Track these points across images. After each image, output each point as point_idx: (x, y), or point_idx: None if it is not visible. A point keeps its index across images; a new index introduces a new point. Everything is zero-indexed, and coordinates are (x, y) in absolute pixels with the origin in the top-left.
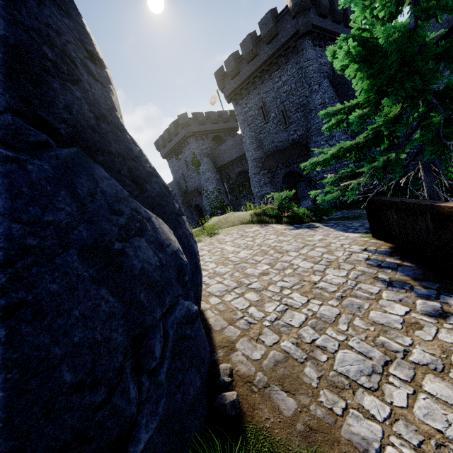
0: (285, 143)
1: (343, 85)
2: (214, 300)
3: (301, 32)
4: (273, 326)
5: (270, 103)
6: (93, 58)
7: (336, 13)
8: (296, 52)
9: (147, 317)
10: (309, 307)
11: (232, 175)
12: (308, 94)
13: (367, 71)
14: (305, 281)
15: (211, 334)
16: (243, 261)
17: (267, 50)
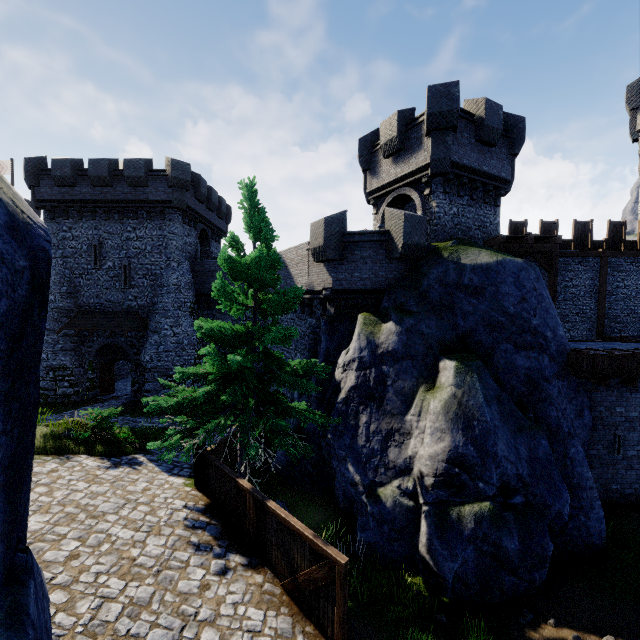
0: (117, 306)
1: (203, 274)
2: None
3: (174, 205)
4: (88, 630)
5: (110, 248)
6: None
7: (212, 203)
8: (163, 218)
9: None
10: (127, 593)
11: None
12: (164, 266)
13: (218, 363)
14: (124, 558)
15: None
16: (38, 538)
17: (127, 191)
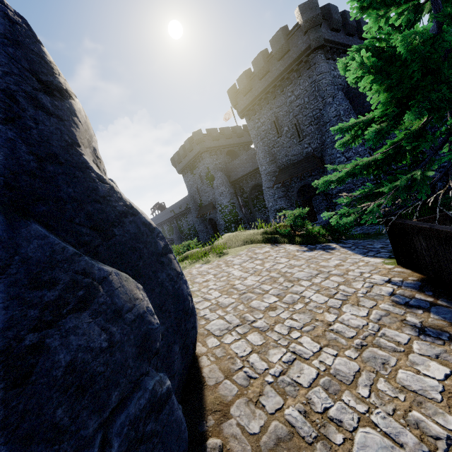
0: (299, 156)
1: (359, 96)
2: (212, 341)
3: (313, 47)
4: (277, 384)
5: (282, 117)
6: (50, 89)
7: (349, 26)
8: (309, 67)
9: (66, 444)
10: (321, 358)
11: (246, 188)
12: (321, 107)
13: (383, 83)
14: (317, 320)
15: (203, 391)
16: (250, 290)
17: (278, 66)
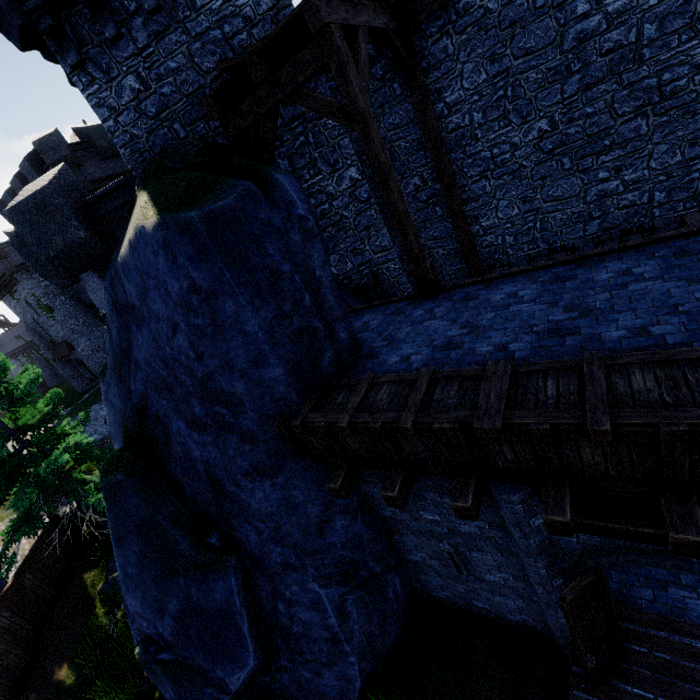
0: None
1: None
2: None
3: None
4: None
5: None
6: None
7: None
8: None
9: None
10: None
11: None
12: None
13: None
14: None
15: None
16: None
17: None
